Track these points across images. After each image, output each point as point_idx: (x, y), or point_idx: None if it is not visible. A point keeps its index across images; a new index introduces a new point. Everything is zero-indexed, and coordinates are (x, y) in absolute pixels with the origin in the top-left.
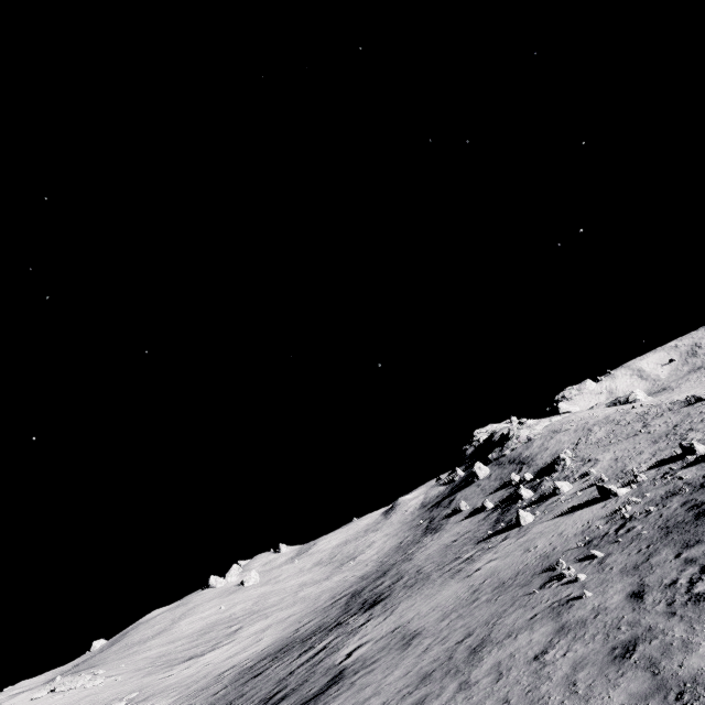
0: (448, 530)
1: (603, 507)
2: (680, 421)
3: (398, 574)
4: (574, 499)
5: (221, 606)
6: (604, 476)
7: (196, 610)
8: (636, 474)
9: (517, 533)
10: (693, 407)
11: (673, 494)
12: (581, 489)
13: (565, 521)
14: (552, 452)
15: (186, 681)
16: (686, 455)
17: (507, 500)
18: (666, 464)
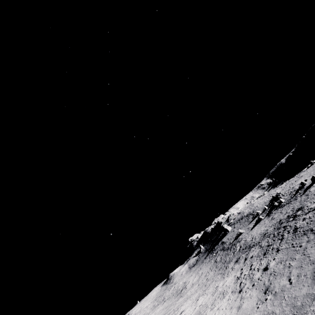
0: (249, 234)
1: None
2: (314, 167)
3: (267, 230)
4: None
5: None
6: None
7: None
8: None
9: None
10: (310, 167)
11: None
12: None
13: None
14: (262, 204)
15: (207, 304)
16: None
17: (269, 212)
18: None
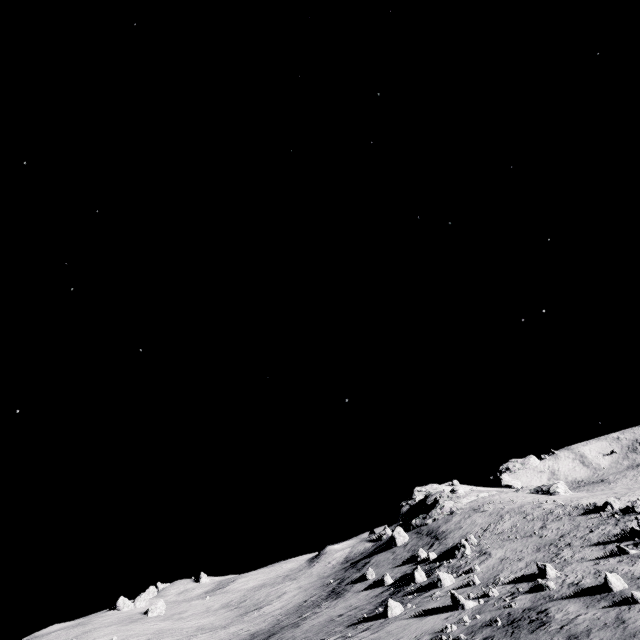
0: (346, 599)
1: (445, 618)
2: (568, 531)
3: None
4: (442, 598)
5: (114, 636)
6: (476, 579)
7: (90, 635)
8: (489, 587)
9: (377, 626)
10: (586, 517)
11: (491, 623)
12: (456, 587)
13: (413, 625)
14: (463, 533)
15: None
16: (540, 576)
17: (405, 579)
18: (523, 581)
